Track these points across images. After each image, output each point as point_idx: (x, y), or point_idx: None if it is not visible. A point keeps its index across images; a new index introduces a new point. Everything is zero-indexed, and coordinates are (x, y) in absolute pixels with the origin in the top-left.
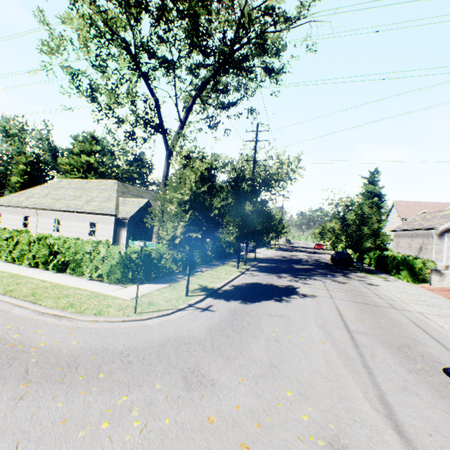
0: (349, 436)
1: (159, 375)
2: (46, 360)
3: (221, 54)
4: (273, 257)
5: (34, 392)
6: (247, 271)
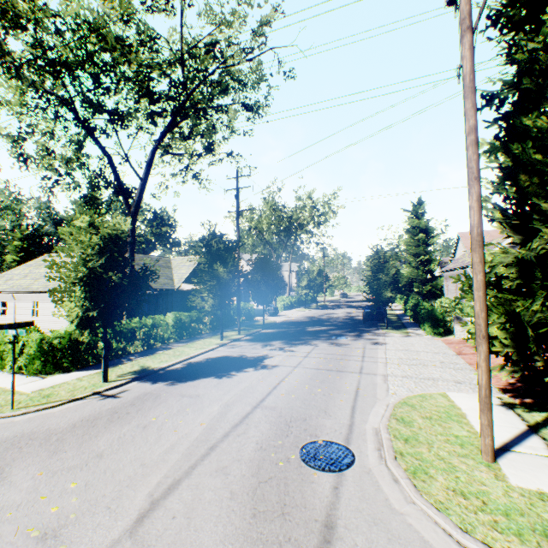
0: (78, 524)
1: None
2: None
3: (170, 100)
4: (295, 319)
5: None
6: (233, 342)
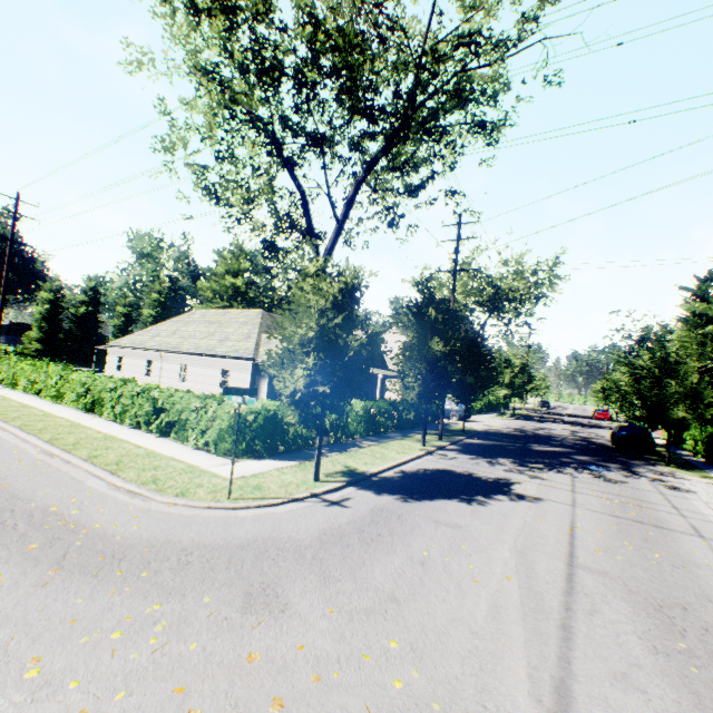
0: None
1: (216, 586)
2: (92, 545)
3: (394, 115)
4: (501, 430)
5: (60, 581)
6: (439, 451)
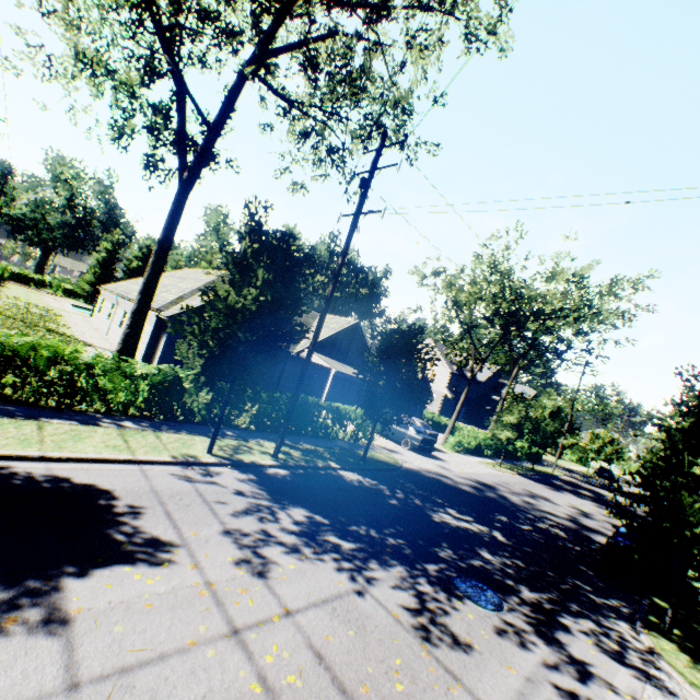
0: None
1: None
2: None
3: None
4: (447, 478)
5: None
6: (225, 467)
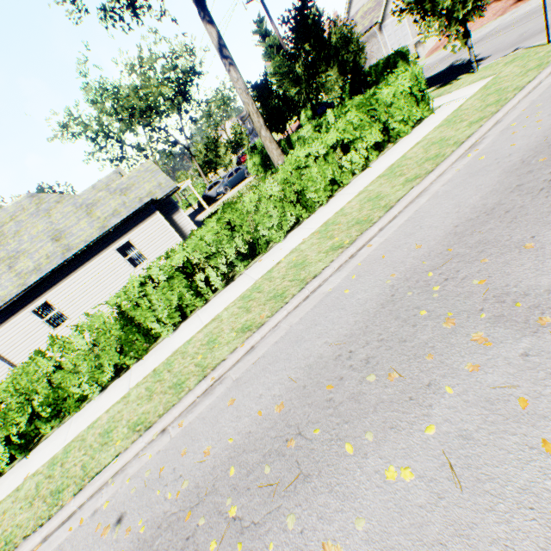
0: None
1: None
2: None
3: None
4: None
5: None
6: None
